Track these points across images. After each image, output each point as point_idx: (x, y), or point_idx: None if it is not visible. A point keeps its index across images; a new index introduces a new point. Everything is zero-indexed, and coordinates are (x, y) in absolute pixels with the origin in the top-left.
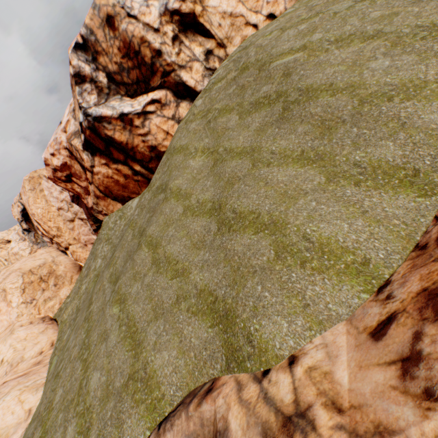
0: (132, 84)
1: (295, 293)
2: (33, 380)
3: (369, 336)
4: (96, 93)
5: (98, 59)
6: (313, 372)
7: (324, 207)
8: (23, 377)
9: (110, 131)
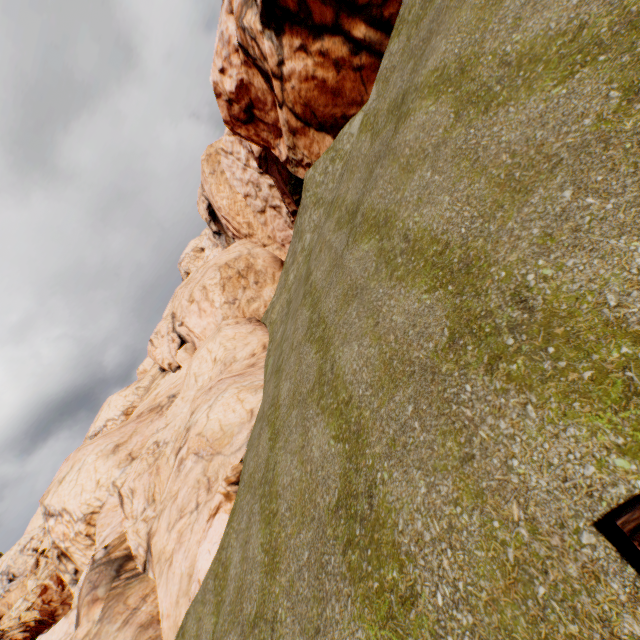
0: None
1: None
2: (250, 381)
3: None
4: None
5: None
6: None
7: None
8: (238, 377)
9: None
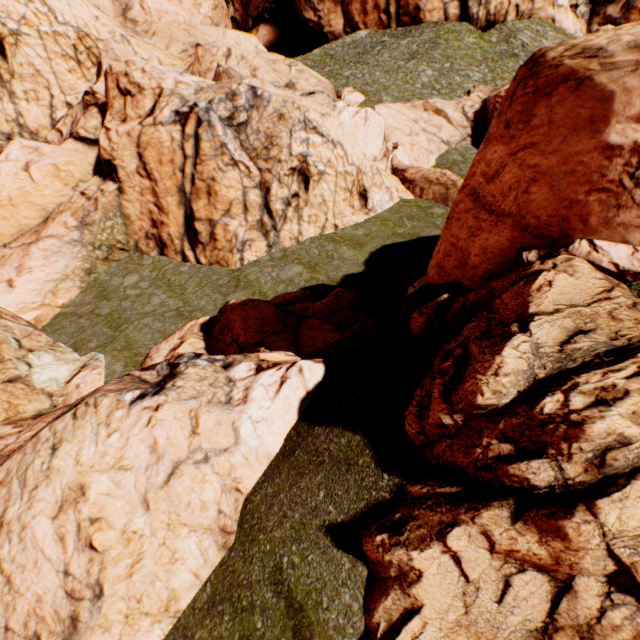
0: None
1: None
2: None
3: None
4: None
5: None
6: None
7: None
8: None
9: None
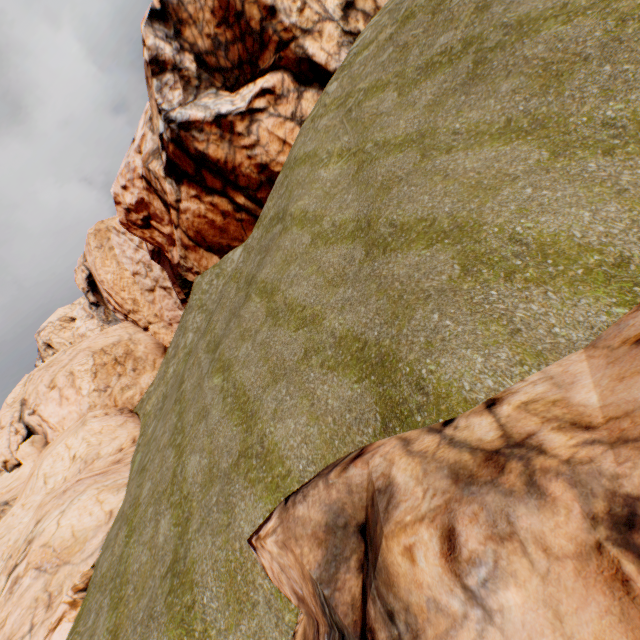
0: (232, 69)
1: (495, 317)
2: (113, 480)
3: (634, 345)
4: (181, 87)
5: (183, 33)
6: (531, 405)
7: (546, 192)
8: (101, 476)
9: (202, 144)
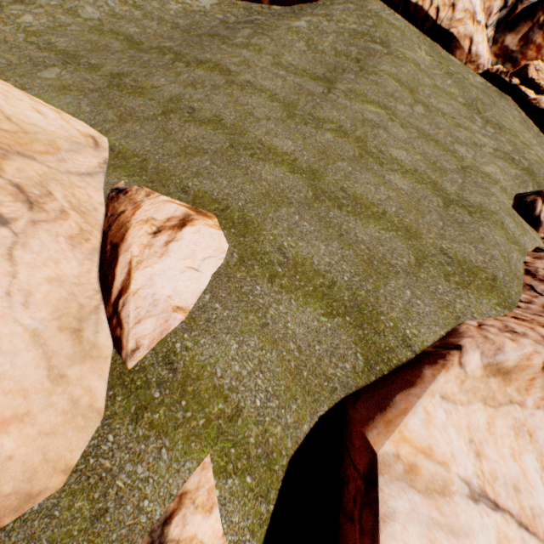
0: None
1: None
2: None
3: None
4: None
5: None
6: None
7: None
8: None
9: None
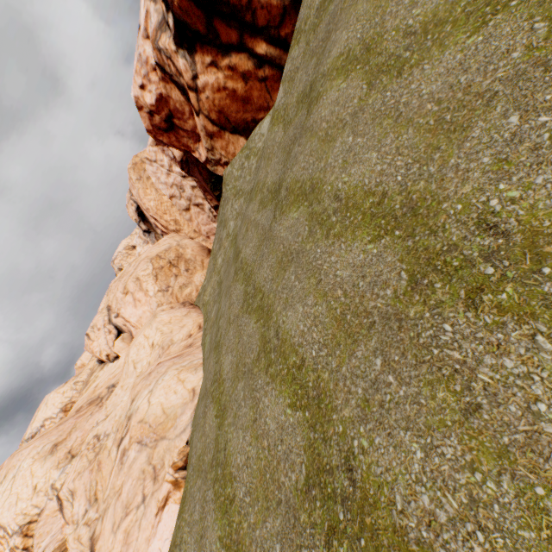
0: None
1: None
2: (189, 361)
3: None
4: None
5: None
6: None
7: None
8: (177, 358)
9: None
